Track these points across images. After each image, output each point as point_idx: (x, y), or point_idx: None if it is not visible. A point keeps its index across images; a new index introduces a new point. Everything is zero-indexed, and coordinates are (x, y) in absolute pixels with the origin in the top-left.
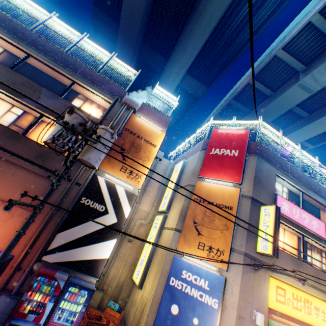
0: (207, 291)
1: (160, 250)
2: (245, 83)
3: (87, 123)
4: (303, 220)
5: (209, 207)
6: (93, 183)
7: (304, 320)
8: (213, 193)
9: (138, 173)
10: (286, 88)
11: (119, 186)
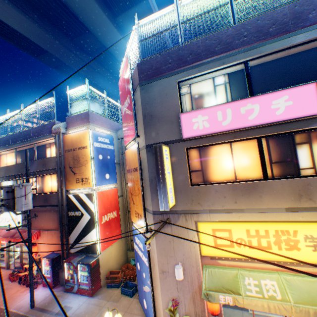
0: (143, 252)
1: None
2: None
3: (13, 187)
4: (247, 116)
5: (132, 174)
6: (69, 201)
7: (280, 259)
8: (131, 159)
9: (86, 177)
10: None
11: (81, 194)
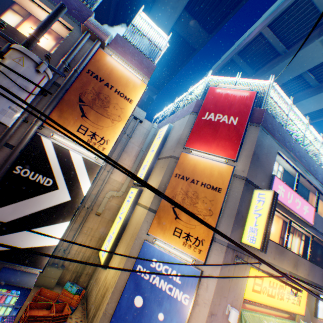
0: (178, 284)
1: (130, 229)
2: (257, 32)
3: None
4: (296, 205)
5: (193, 186)
6: (35, 147)
7: (275, 305)
8: (200, 170)
9: (104, 137)
10: (305, 44)
11: (75, 153)
